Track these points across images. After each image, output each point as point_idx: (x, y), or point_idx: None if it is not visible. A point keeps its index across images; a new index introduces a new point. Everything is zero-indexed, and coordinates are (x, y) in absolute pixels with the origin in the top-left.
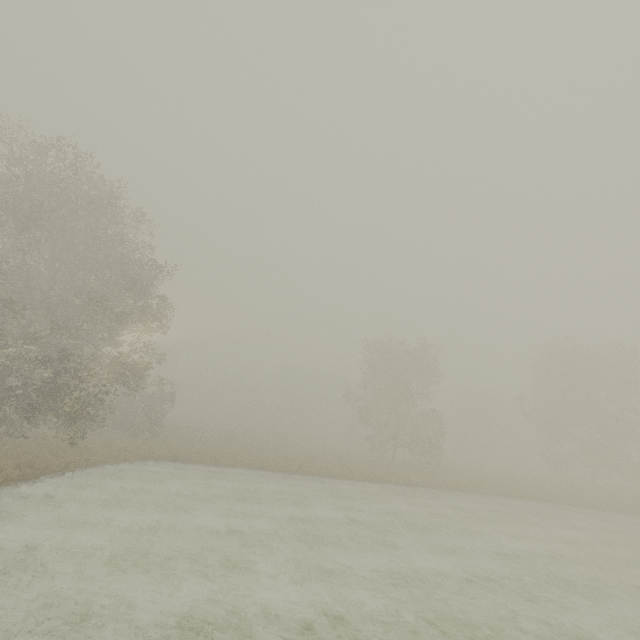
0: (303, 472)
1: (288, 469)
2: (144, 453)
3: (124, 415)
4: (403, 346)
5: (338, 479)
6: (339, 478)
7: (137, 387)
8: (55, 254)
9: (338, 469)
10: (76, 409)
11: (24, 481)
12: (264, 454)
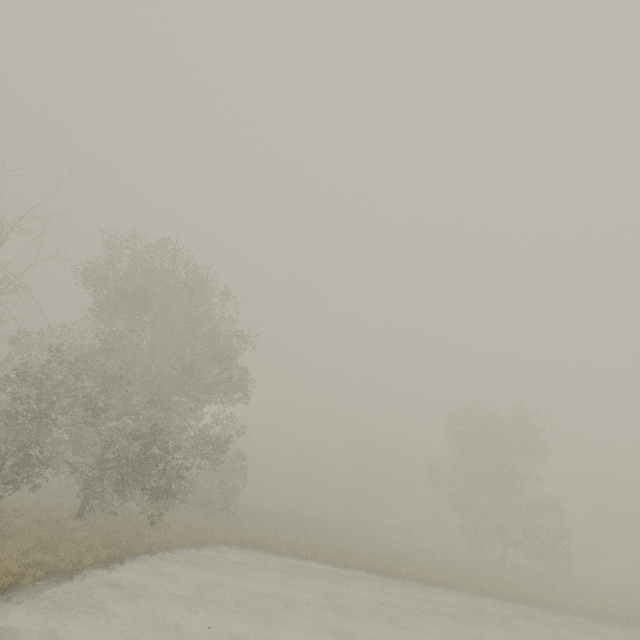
0: (394, 574)
1: (376, 568)
2: (220, 536)
3: (201, 491)
4: (496, 416)
5: (440, 587)
6: (441, 586)
7: (218, 461)
8: (156, 333)
9: (437, 573)
10: (163, 484)
11: (111, 563)
12: (345, 545)
